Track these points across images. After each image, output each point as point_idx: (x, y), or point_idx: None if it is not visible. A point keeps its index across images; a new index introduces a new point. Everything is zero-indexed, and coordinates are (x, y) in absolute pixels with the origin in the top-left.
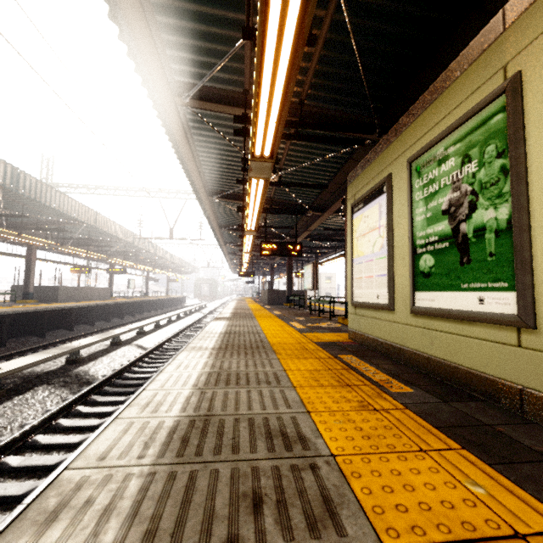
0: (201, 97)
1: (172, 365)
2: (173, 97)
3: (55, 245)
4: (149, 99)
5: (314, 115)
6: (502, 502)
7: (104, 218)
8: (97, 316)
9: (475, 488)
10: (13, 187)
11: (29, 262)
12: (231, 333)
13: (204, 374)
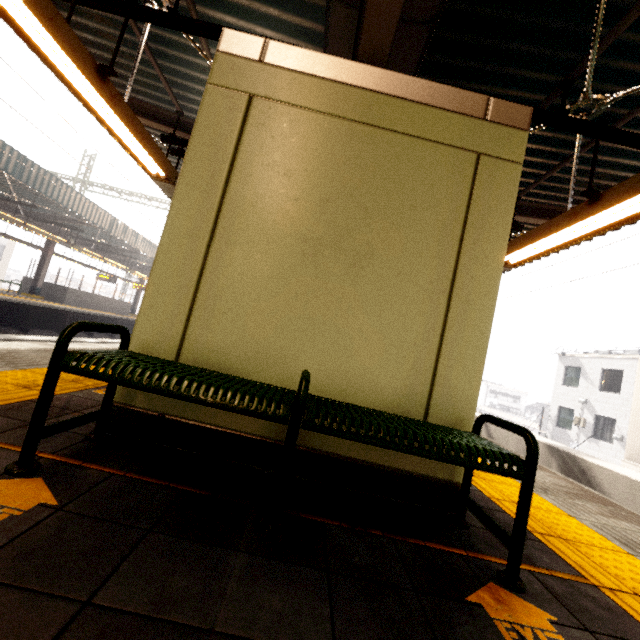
0: (140, 112)
1: None
2: None
3: (66, 243)
4: None
5: None
6: None
7: (125, 226)
8: None
9: None
10: (3, 172)
11: (45, 256)
12: None
13: None
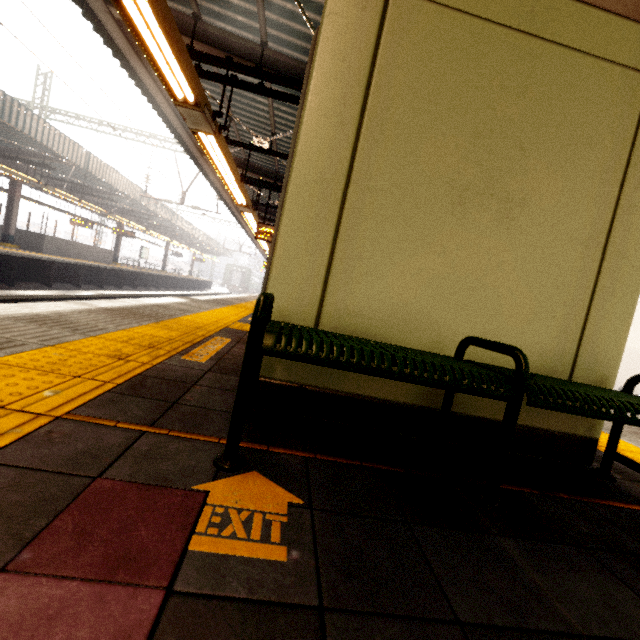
0: None
1: (18, 304)
2: (107, 7)
3: (37, 183)
4: (74, 3)
5: (281, 65)
6: (45, 400)
7: (101, 162)
8: (87, 278)
9: (49, 393)
10: None
11: (12, 199)
12: (160, 306)
13: (30, 314)
